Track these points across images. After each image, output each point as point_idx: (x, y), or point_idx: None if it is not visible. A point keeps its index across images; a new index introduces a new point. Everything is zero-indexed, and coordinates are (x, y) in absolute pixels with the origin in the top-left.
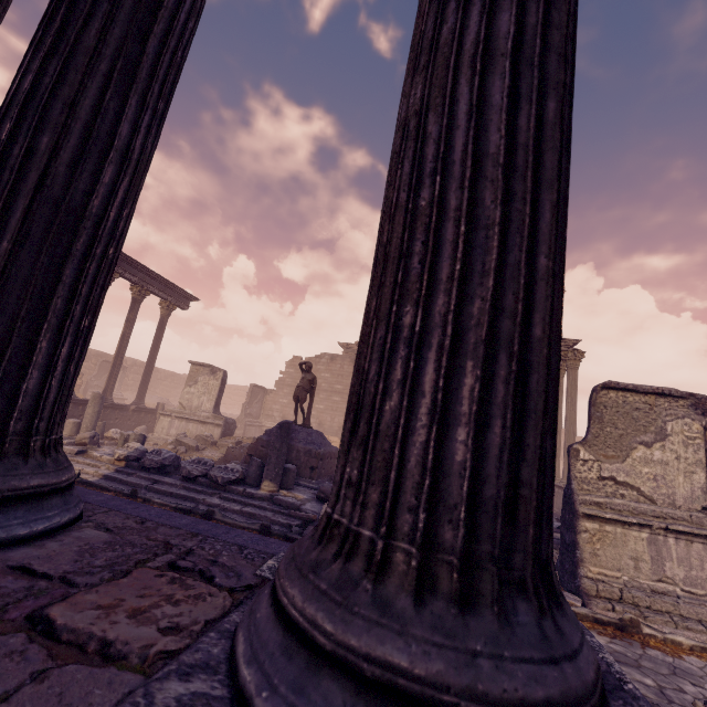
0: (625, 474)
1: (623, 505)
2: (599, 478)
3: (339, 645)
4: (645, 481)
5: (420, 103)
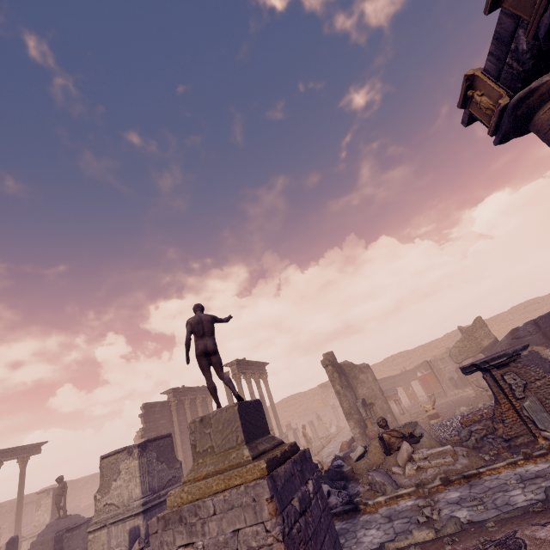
0: (110, 499)
1: (103, 518)
2: (103, 506)
3: None
4: (116, 498)
5: None
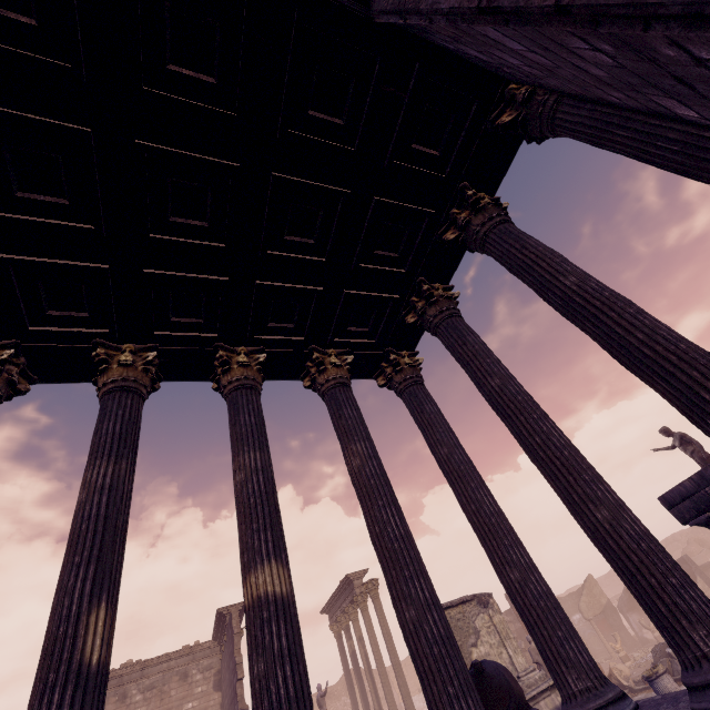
0: None
1: None
2: None
3: (605, 701)
4: None
5: (521, 577)
